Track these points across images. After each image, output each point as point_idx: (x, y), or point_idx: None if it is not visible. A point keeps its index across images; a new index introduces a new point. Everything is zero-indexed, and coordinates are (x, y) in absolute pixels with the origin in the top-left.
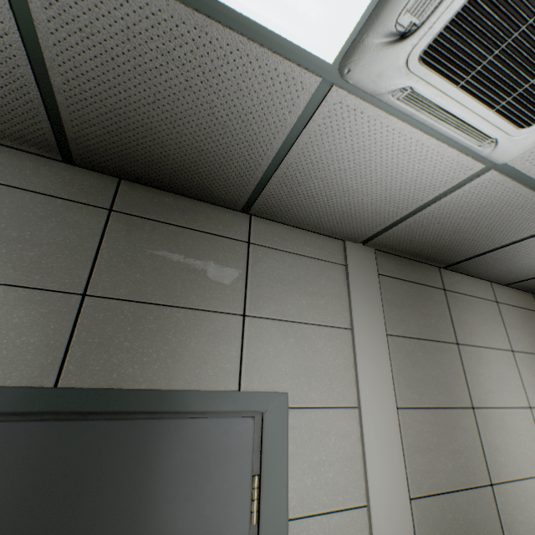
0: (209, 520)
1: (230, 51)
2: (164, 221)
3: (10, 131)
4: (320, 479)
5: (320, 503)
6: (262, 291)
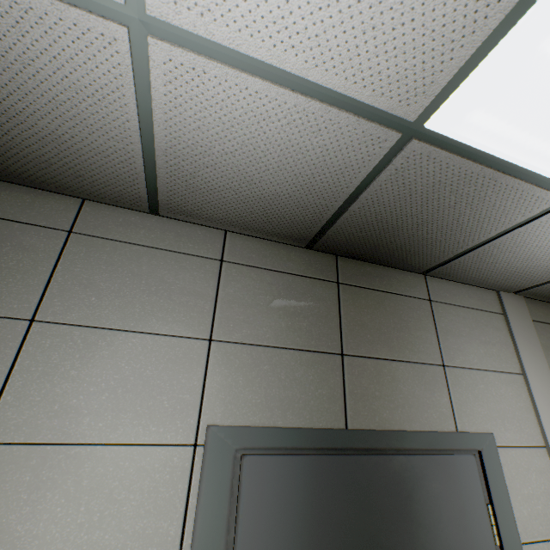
0: (467, 539)
1: (504, 188)
2: (371, 288)
3: (284, 232)
4: (533, 510)
5: (538, 532)
6: (449, 343)
